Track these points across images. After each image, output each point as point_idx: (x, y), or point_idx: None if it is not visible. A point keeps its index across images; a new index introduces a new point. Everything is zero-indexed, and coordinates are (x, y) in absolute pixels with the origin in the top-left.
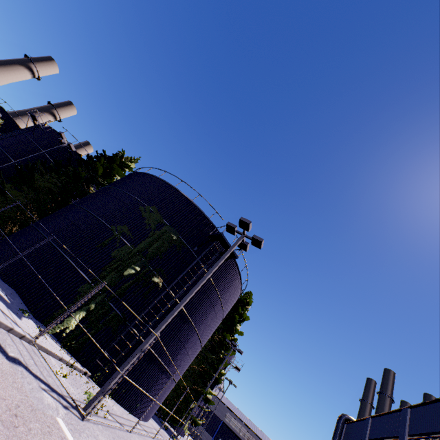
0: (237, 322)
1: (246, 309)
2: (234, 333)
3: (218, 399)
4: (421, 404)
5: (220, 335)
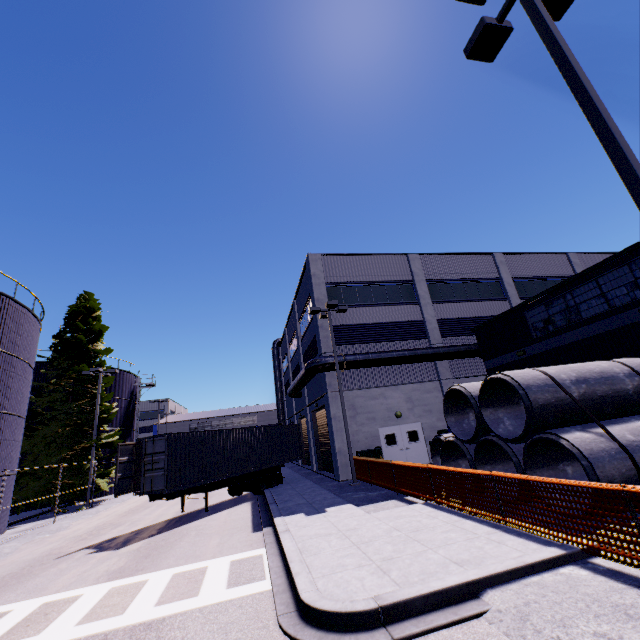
0: (94, 342)
1: (97, 319)
2: (96, 358)
3: (173, 423)
4: (297, 291)
5: (74, 374)
